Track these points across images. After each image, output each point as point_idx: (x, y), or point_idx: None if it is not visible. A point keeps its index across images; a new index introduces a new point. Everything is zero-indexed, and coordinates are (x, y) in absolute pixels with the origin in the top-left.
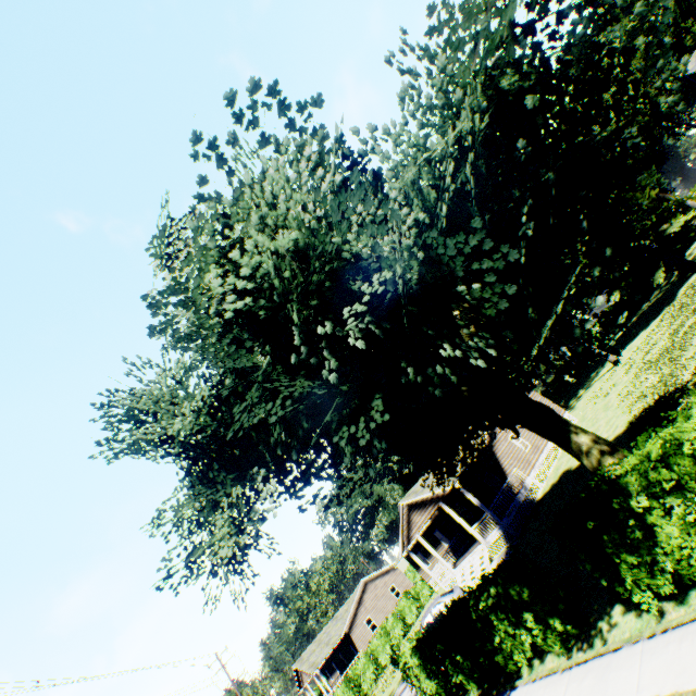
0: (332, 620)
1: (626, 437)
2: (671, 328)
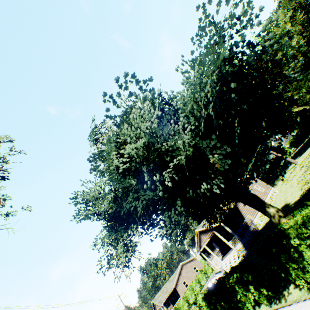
0: (167, 281)
1: (299, 203)
2: None
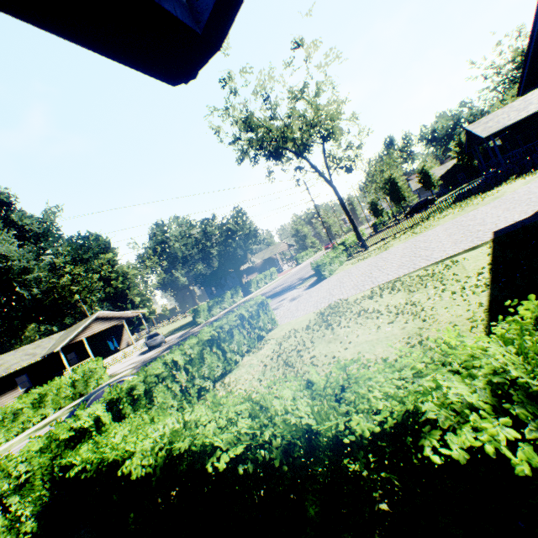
0: None
1: None
2: (169, 326)
